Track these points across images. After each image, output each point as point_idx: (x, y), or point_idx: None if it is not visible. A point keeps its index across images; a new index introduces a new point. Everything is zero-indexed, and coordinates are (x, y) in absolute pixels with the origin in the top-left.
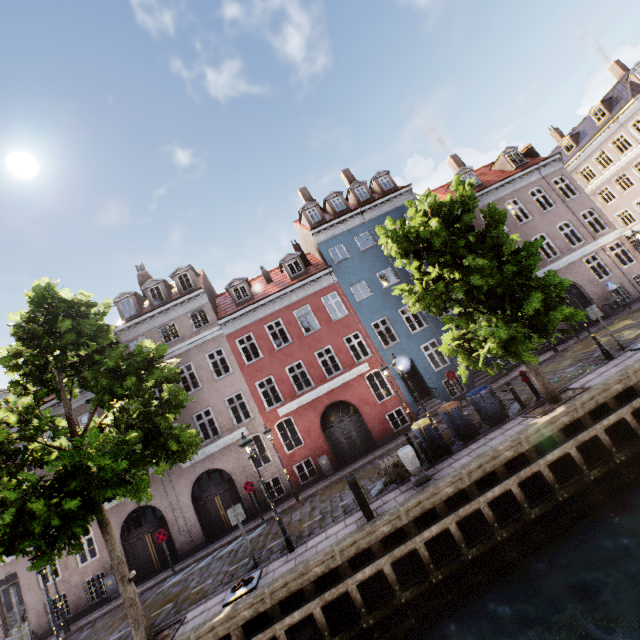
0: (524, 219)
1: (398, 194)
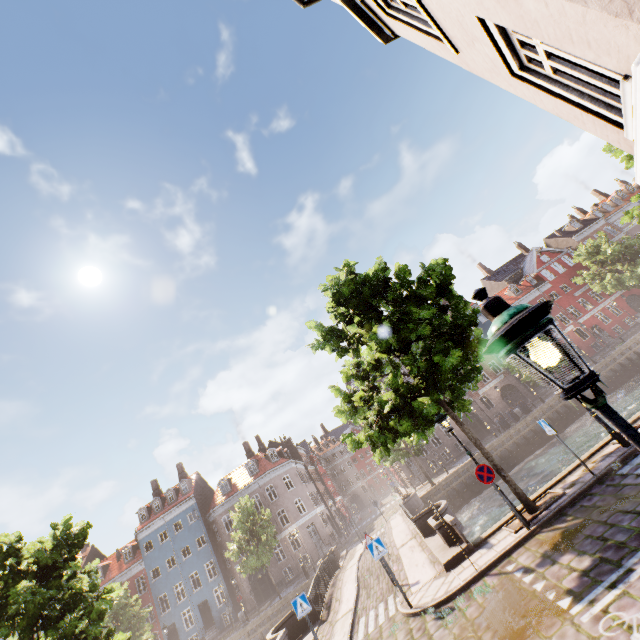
0: None
1: (185, 501)
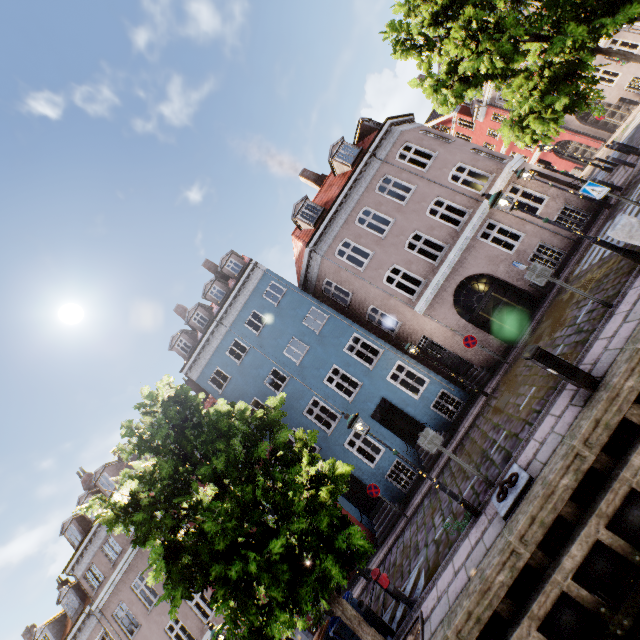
0: (385, 227)
1: (245, 278)
